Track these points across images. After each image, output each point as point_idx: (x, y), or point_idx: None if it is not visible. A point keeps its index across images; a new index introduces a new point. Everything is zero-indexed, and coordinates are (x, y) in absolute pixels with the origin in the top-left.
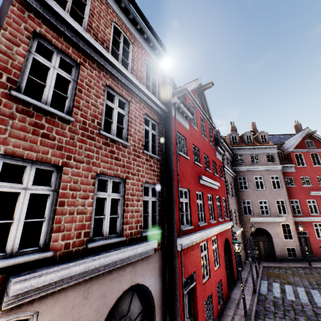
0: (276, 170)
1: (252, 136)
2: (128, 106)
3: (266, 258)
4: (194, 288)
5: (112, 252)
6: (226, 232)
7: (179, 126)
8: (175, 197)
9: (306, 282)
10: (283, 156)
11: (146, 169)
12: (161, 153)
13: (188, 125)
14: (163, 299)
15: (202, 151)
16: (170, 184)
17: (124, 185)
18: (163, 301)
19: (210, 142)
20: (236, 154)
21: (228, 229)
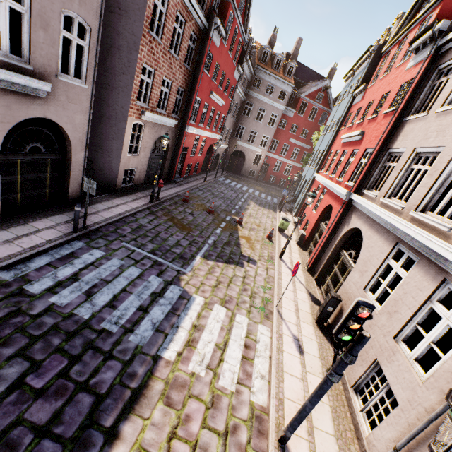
0: (279, 110)
1: (282, 62)
2: (184, 25)
3: (234, 172)
4: (186, 155)
5: (164, 117)
6: (214, 141)
7: (212, 45)
8: (192, 102)
9: (246, 185)
10: (293, 99)
11: (182, 78)
12: (193, 66)
13: (220, 42)
14: (172, 150)
15: (222, 69)
16: (192, 92)
17: (171, 86)
18: (171, 151)
19: (235, 58)
20: (258, 76)
21: (217, 140)
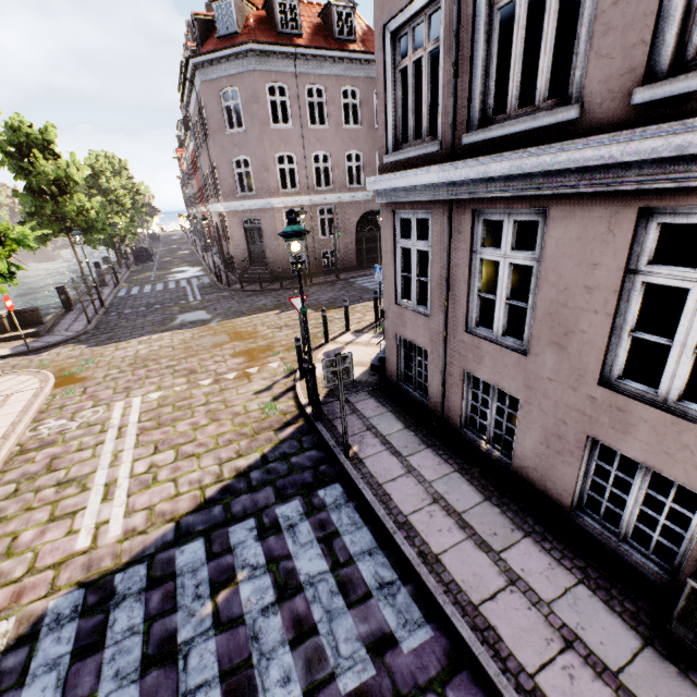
0: None
1: None
2: None
3: None
4: None
5: None
6: None
7: None
8: None
9: None
10: None
11: None
12: None
13: None
14: None
15: None
16: None
17: None
18: None
19: None
20: None
21: None
